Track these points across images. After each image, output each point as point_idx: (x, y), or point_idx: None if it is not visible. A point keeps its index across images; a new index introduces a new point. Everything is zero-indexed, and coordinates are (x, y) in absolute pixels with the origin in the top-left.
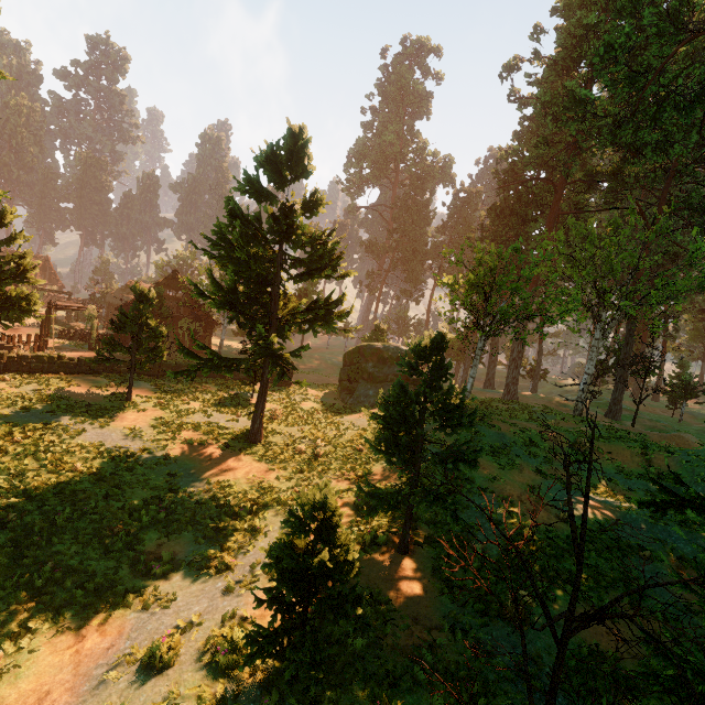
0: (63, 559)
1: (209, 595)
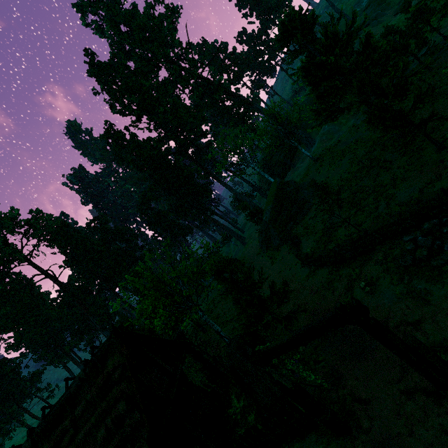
0: None
1: None
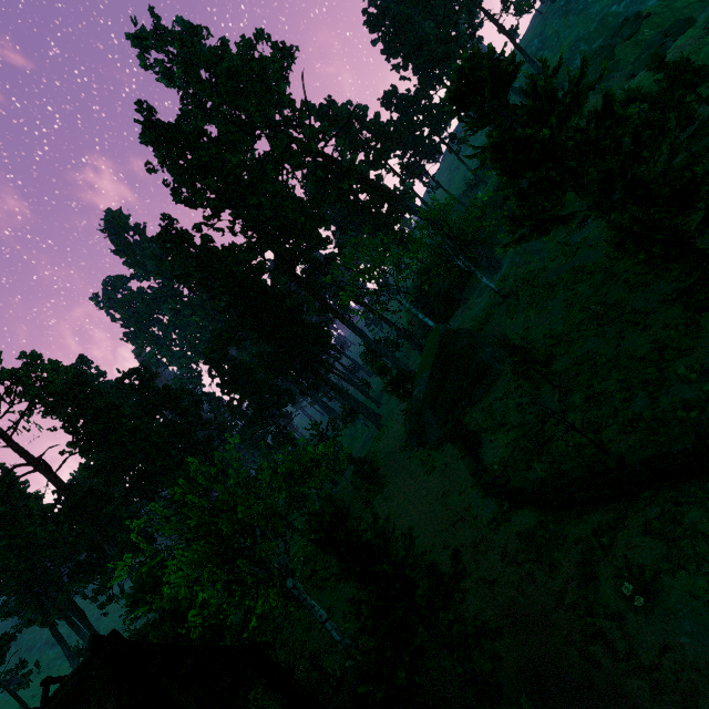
0: None
1: None
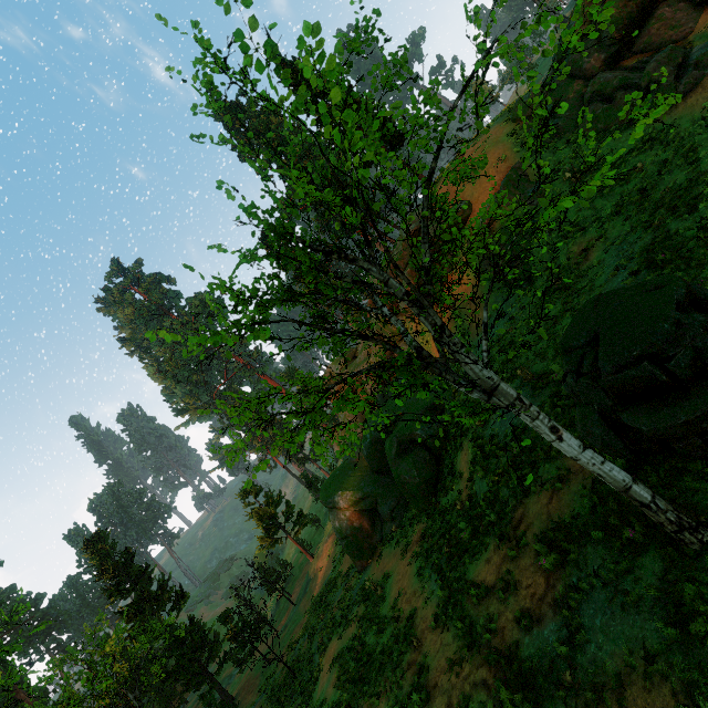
0: None
1: None
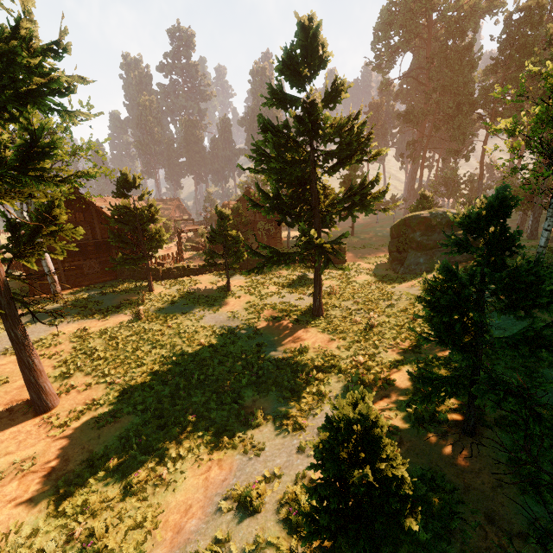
0: (197, 407)
1: (287, 450)
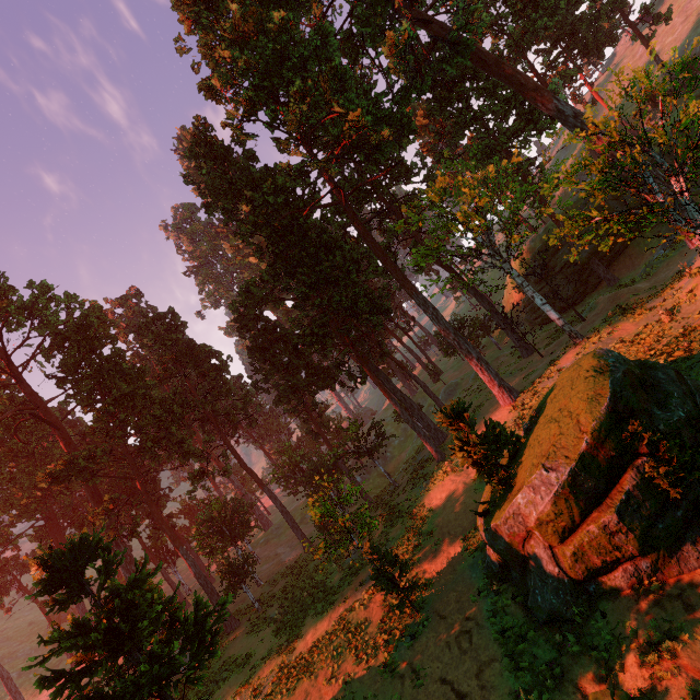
0: None
1: None
